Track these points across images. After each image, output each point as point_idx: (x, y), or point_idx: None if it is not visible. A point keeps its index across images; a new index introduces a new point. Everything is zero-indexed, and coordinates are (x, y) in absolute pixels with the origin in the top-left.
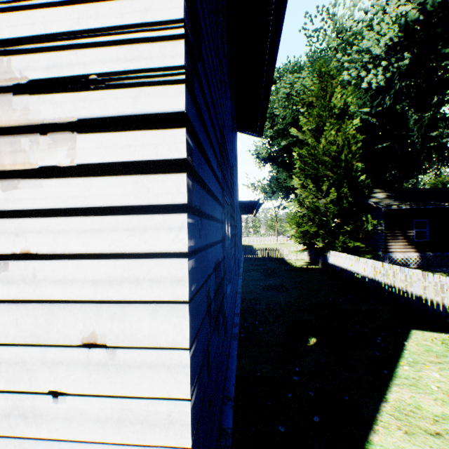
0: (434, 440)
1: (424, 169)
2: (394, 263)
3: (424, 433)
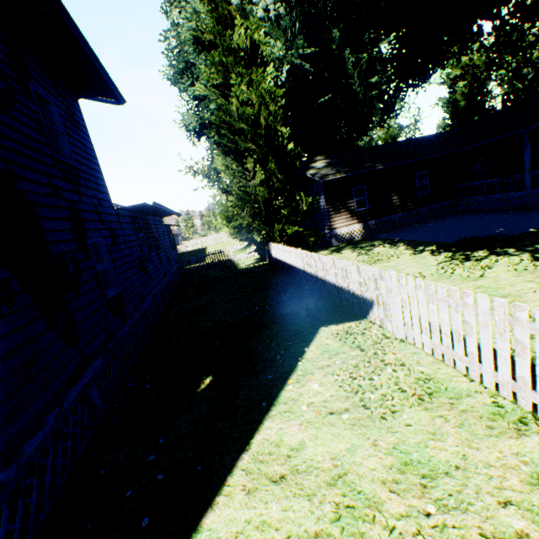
0: (274, 490)
1: (372, 123)
2: (341, 239)
3: (267, 484)
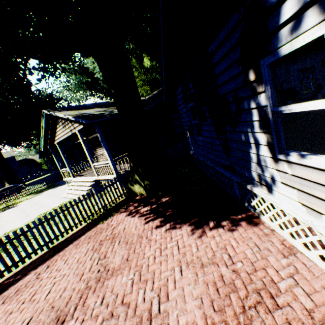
0: None
1: None
2: None
3: None
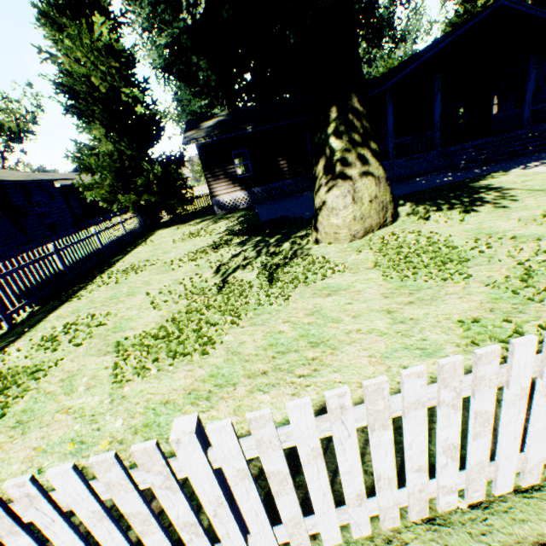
0: None
1: None
2: (224, 207)
3: None
